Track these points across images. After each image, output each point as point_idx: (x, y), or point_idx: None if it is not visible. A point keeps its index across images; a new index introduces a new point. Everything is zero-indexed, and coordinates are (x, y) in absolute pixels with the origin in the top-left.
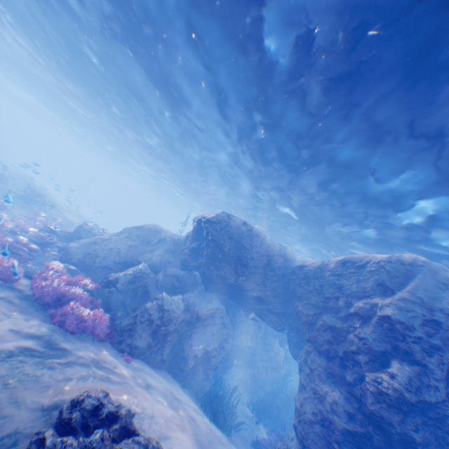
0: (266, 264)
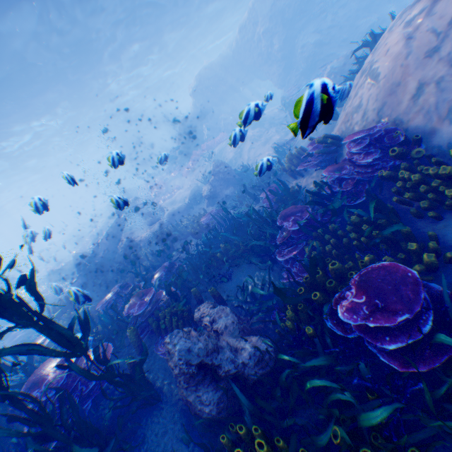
0: (225, 69)
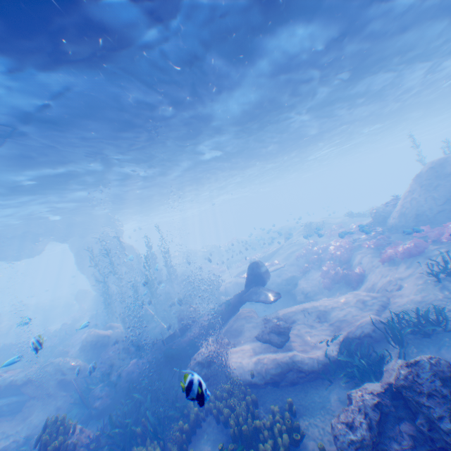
0: None
